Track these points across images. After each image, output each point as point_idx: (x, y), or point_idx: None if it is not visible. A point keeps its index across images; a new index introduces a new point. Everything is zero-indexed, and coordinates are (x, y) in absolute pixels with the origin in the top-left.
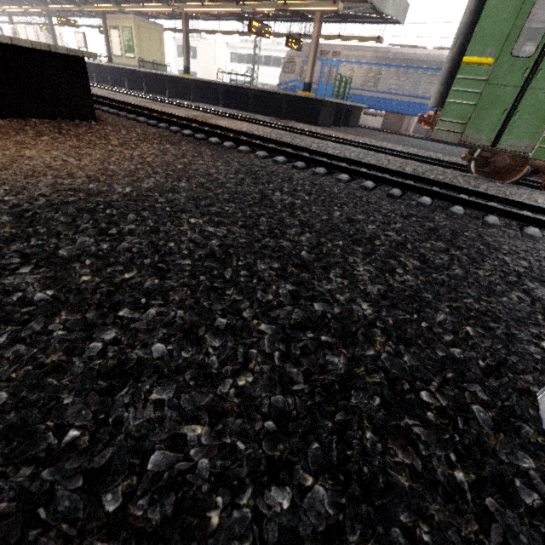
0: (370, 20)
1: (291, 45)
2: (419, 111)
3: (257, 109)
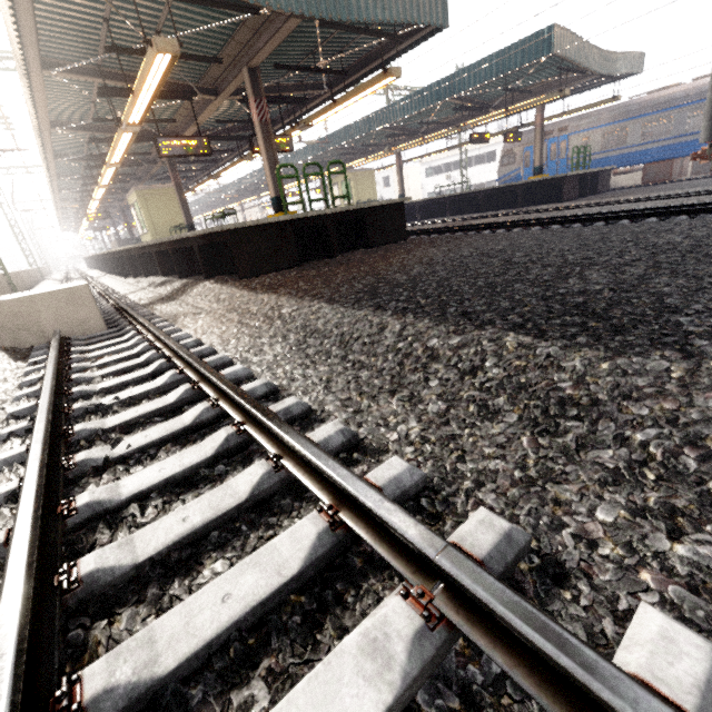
0: (597, 84)
1: (510, 140)
2: (692, 150)
3: (488, 207)
